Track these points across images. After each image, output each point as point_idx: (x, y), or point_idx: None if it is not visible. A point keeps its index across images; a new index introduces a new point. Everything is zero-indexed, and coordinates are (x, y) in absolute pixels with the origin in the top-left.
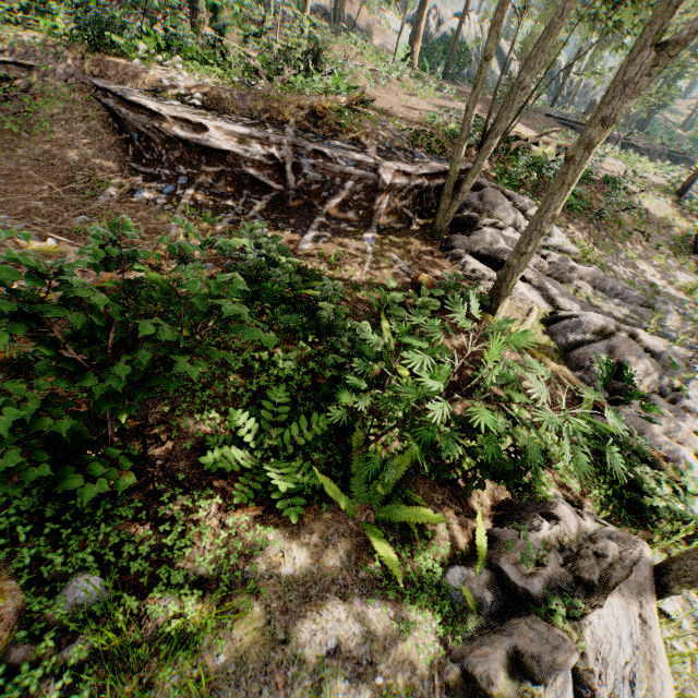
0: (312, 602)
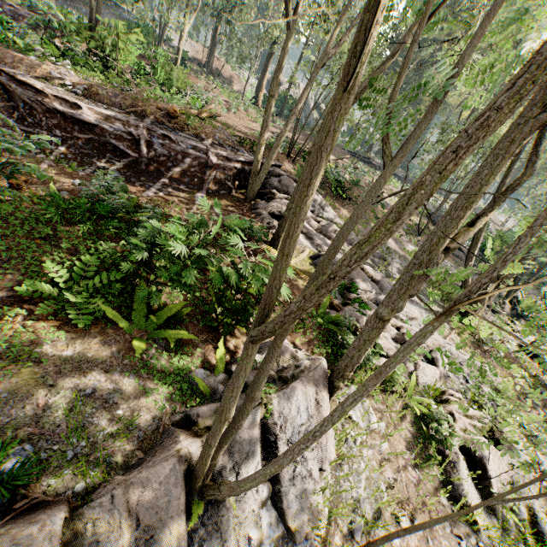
0: (82, 371)
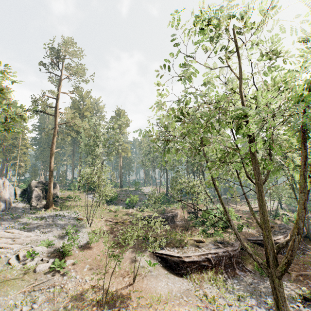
0: None
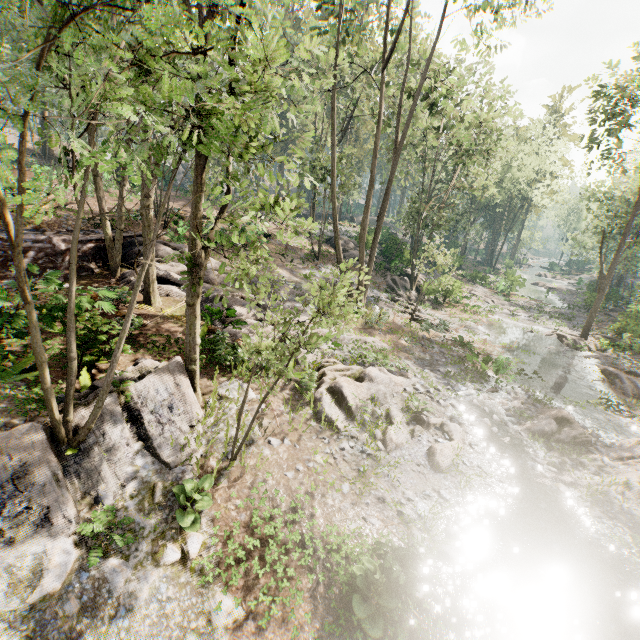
0: None
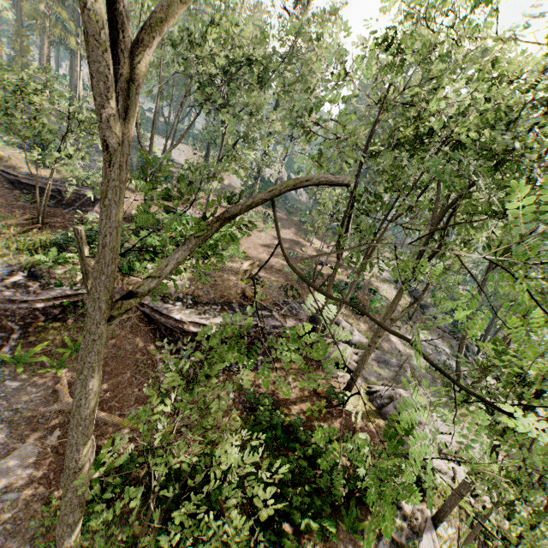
0: None
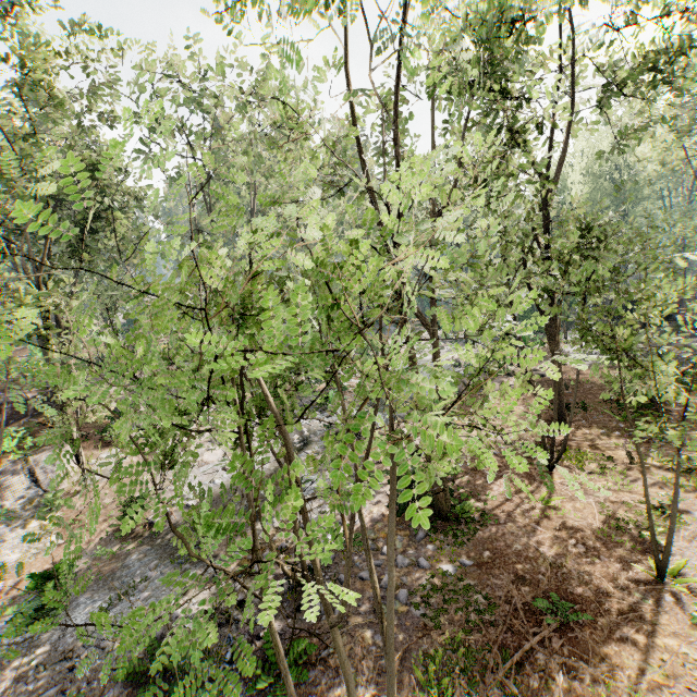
0: None
